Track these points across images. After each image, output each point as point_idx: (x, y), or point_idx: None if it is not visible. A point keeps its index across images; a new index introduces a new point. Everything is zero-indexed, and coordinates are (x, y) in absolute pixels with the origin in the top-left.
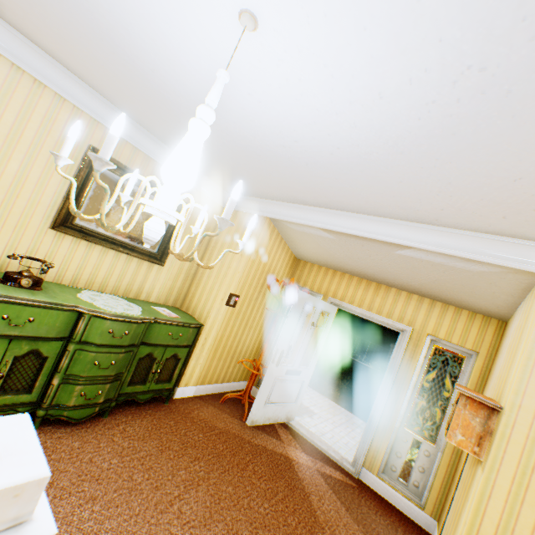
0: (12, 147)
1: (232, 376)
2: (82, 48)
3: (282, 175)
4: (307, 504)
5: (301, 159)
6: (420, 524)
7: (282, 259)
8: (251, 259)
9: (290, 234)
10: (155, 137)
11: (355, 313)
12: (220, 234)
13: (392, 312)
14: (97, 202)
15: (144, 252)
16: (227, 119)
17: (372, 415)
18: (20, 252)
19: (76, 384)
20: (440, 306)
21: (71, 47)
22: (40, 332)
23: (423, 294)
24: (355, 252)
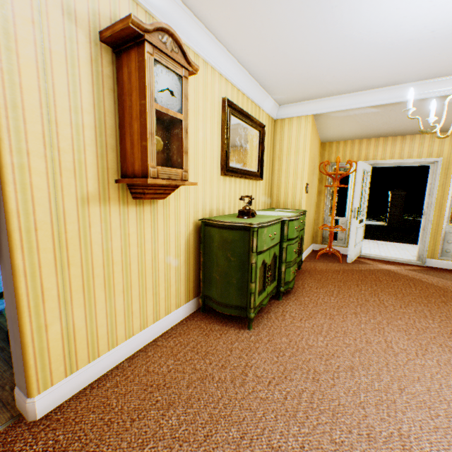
0: (197, 119)
1: (309, 243)
2: (262, 8)
3: (374, 69)
4: (426, 283)
5: (418, 47)
6: None
7: (317, 147)
8: (309, 153)
9: (328, 122)
10: (248, 74)
11: (389, 165)
12: (281, 142)
13: (421, 153)
14: (232, 145)
15: (254, 174)
16: (371, 32)
17: (424, 226)
18: (214, 199)
19: (289, 267)
20: None
21: (248, 9)
22: (276, 240)
23: (446, 130)
24: (396, 116)
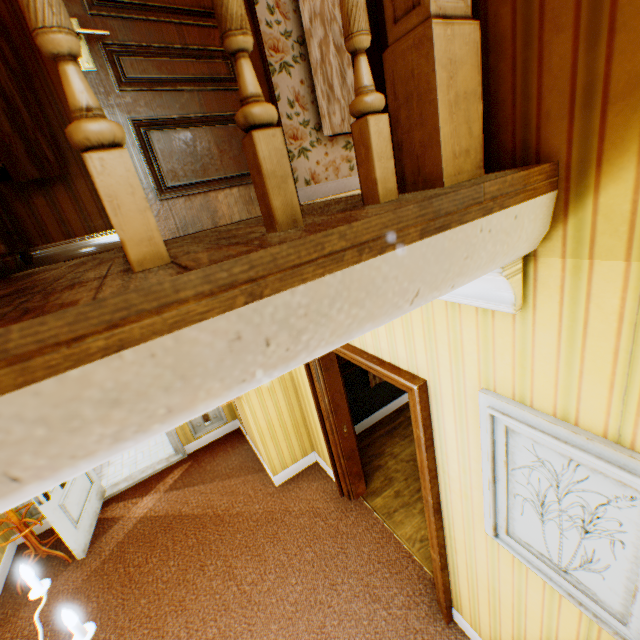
0: None
1: None
2: None
3: None
4: (187, 519)
5: None
6: (233, 430)
7: None
8: None
9: None
10: None
11: None
12: None
13: None
14: None
15: None
16: None
17: None
18: None
19: None
20: None
21: None
22: None
23: None
24: None
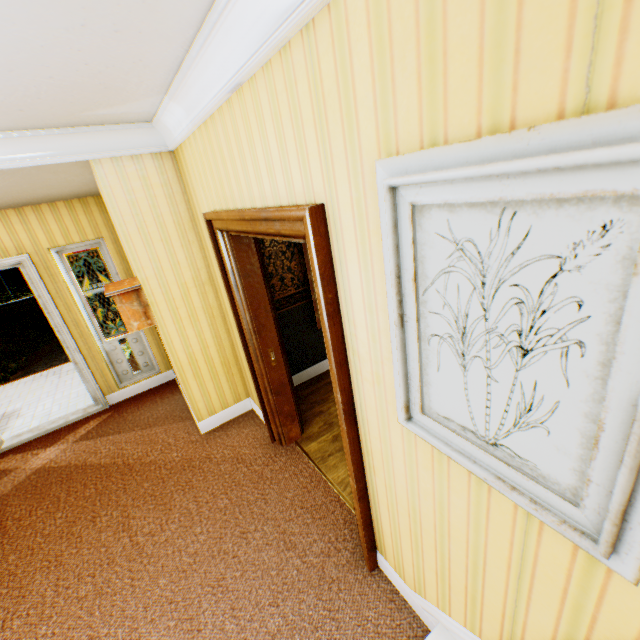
0: None
1: None
2: None
3: None
4: (91, 469)
5: None
6: (167, 381)
7: None
8: None
9: None
10: None
11: None
12: None
13: None
14: None
15: None
16: None
17: (74, 358)
18: None
19: None
20: (33, 212)
21: None
22: None
23: (1, 208)
24: None
